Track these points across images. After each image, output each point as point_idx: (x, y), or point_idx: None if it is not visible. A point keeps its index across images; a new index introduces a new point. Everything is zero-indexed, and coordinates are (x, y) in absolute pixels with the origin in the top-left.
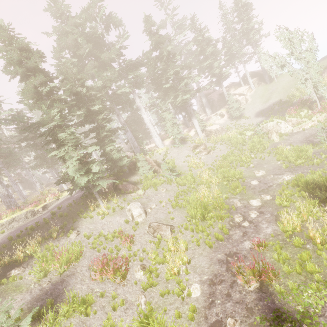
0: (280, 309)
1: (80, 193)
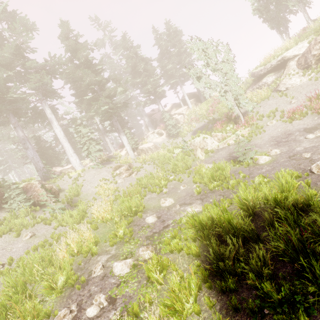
0: None
1: None
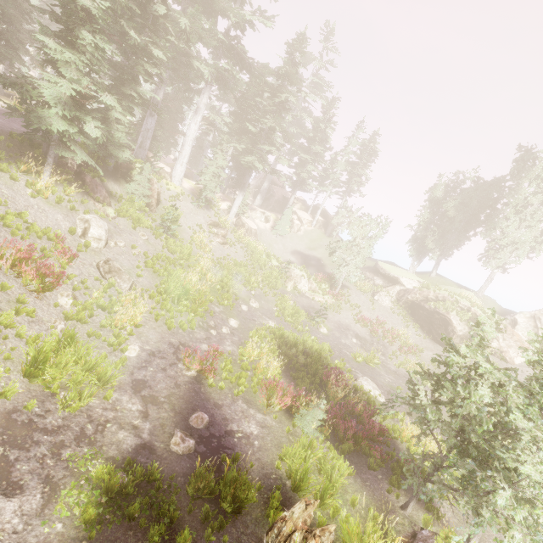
0: (202, 394)
1: (1, 120)
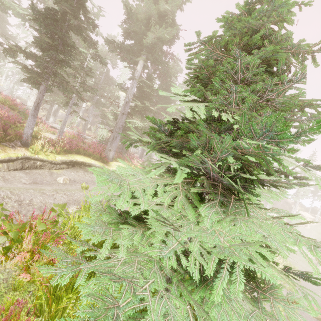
0: None
1: None
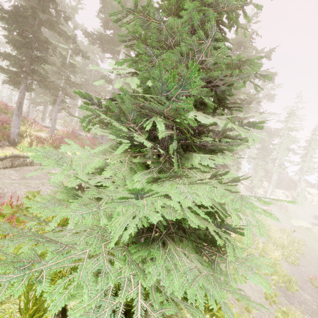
0: None
1: None
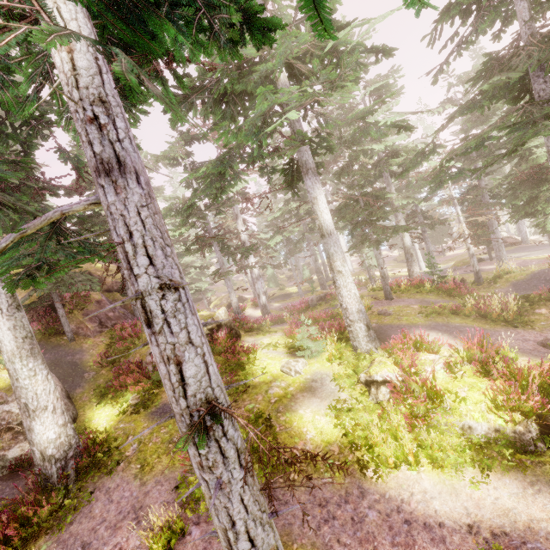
0: None
1: None
